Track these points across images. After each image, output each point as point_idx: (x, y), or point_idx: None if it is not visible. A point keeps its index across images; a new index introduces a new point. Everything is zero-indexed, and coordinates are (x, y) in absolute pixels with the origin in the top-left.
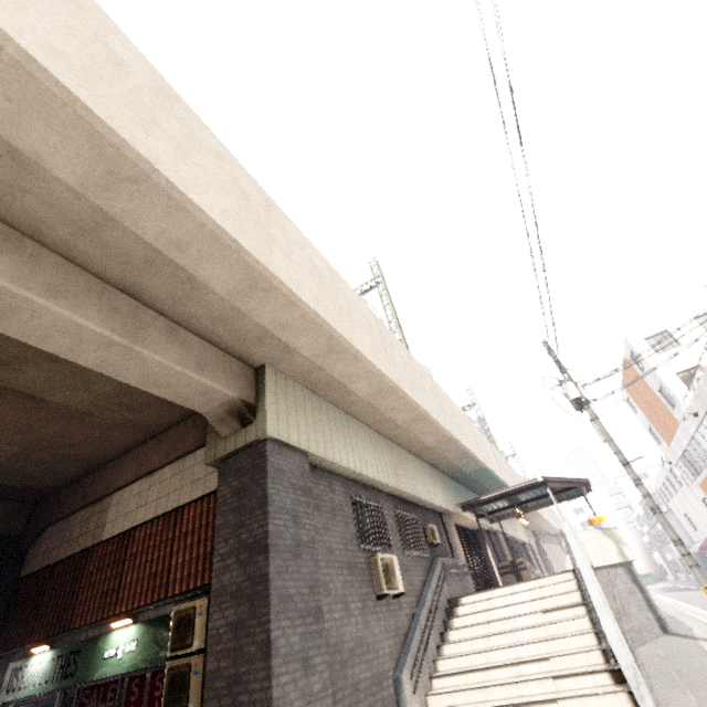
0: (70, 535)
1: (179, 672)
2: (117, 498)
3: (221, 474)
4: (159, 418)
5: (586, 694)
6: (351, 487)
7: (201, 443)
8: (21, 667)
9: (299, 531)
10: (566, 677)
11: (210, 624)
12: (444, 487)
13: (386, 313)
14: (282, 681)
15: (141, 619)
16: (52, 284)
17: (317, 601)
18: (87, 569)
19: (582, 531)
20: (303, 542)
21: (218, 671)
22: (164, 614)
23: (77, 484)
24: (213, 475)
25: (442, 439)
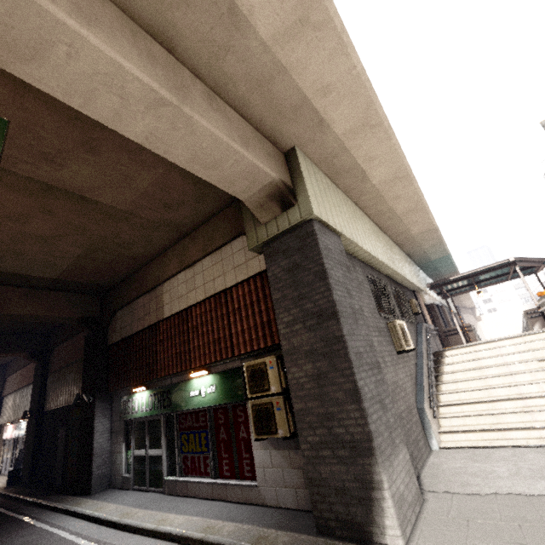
0: (136, 315)
1: (262, 408)
2: (167, 287)
3: (267, 256)
4: (191, 215)
5: None
6: (365, 269)
7: (236, 234)
8: (129, 400)
9: (352, 301)
10: None
11: (288, 376)
12: (415, 272)
13: None
14: (373, 418)
15: (213, 371)
16: (78, 4)
17: (375, 357)
18: (158, 338)
19: None
20: (356, 310)
21: (306, 410)
22: (232, 368)
23: (131, 279)
24: (254, 260)
25: (427, 228)
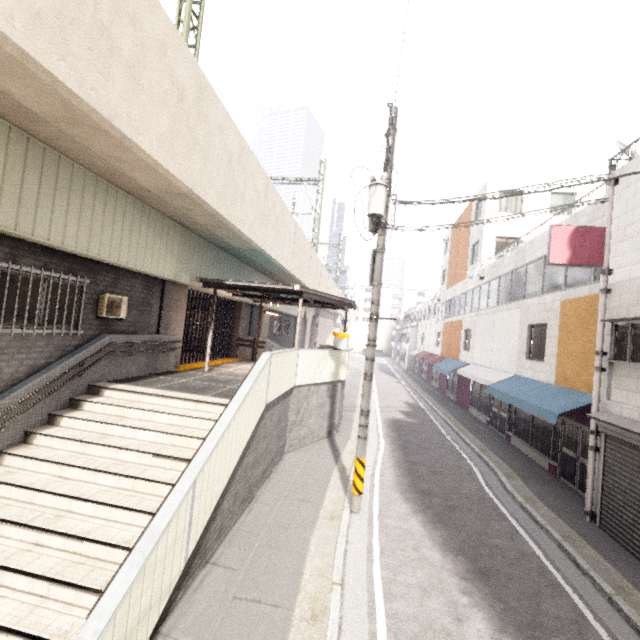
0: None
1: None
2: None
3: None
4: None
5: (51, 639)
6: None
7: None
8: None
9: None
10: (66, 587)
11: None
12: (190, 254)
13: None
14: None
15: None
16: None
17: None
18: None
19: (308, 351)
20: None
21: None
22: None
23: None
24: None
25: (169, 187)
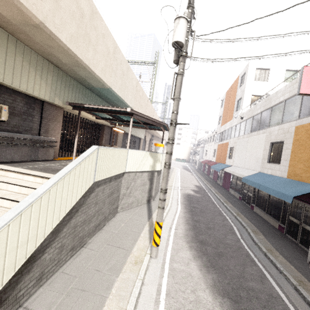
0: None
1: None
2: None
3: None
4: None
5: None
6: None
7: None
8: None
9: None
10: None
11: None
12: (62, 86)
13: None
14: None
15: None
16: None
17: None
18: None
19: (135, 151)
20: None
21: None
22: None
23: None
24: None
25: (23, 17)
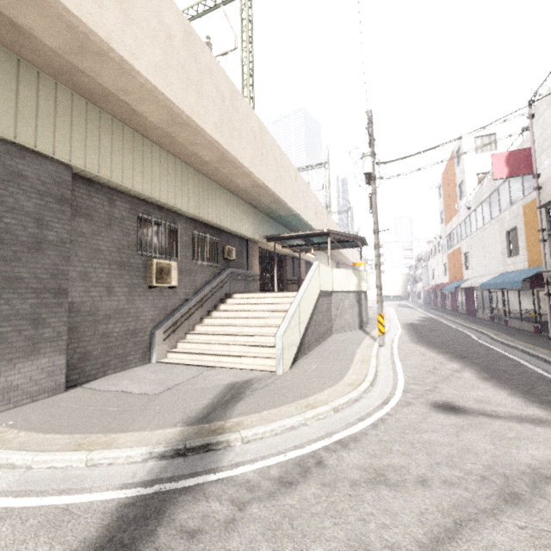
0: None
1: None
2: None
3: None
4: None
5: (258, 357)
6: (142, 206)
7: None
8: None
9: (44, 232)
10: (255, 347)
11: None
12: (258, 223)
13: (241, 36)
14: (1, 330)
15: None
16: None
17: (61, 284)
18: None
19: (338, 269)
20: (48, 241)
21: None
22: None
23: None
24: None
25: (253, 183)
